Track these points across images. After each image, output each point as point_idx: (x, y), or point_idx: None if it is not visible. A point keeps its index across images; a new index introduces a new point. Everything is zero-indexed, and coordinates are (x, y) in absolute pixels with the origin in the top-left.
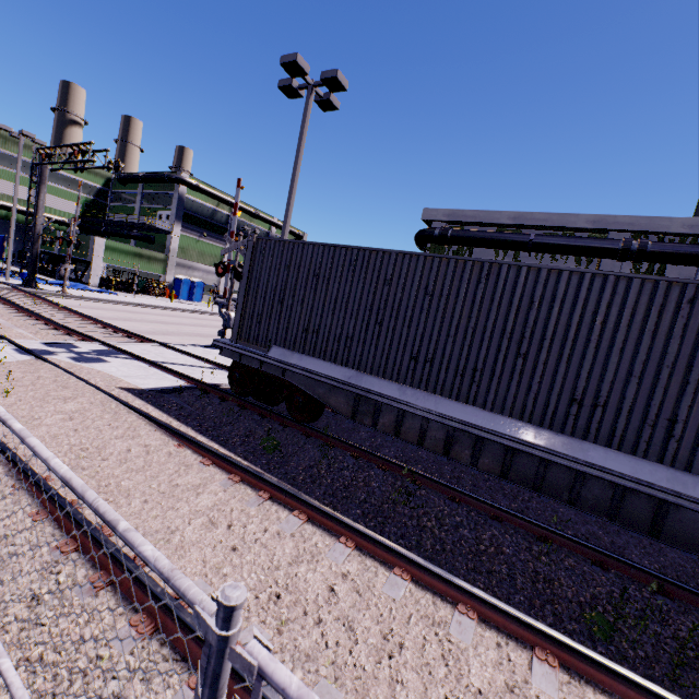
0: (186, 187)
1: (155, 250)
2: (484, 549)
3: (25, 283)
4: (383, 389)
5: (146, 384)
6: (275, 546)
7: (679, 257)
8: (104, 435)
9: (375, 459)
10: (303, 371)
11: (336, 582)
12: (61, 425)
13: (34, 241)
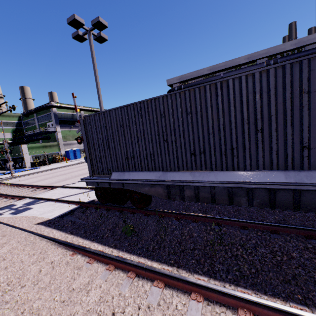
0: (55, 108)
1: (52, 141)
2: (280, 259)
3: None
4: (181, 177)
5: (53, 215)
6: None
7: None
8: (23, 265)
9: (189, 217)
10: (132, 181)
11: None
12: None
13: None
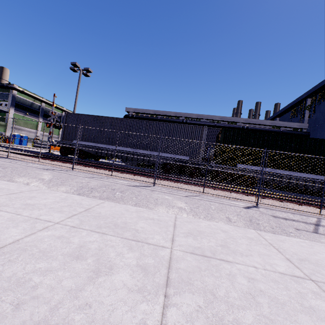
0: (16, 91)
1: None
2: None
3: None
4: (103, 146)
5: None
6: None
7: (195, 124)
8: None
9: (102, 163)
10: (83, 145)
11: None
12: None
13: None
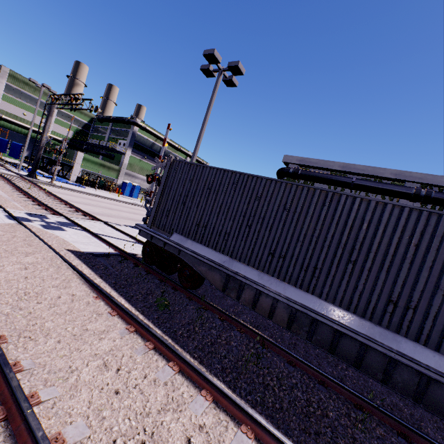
0: (138, 127)
1: (113, 163)
2: (313, 411)
3: (29, 174)
4: (247, 273)
5: (86, 249)
6: (150, 393)
7: None
8: (44, 283)
9: (235, 323)
10: (192, 253)
11: (193, 434)
12: (16, 272)
13: (39, 150)
